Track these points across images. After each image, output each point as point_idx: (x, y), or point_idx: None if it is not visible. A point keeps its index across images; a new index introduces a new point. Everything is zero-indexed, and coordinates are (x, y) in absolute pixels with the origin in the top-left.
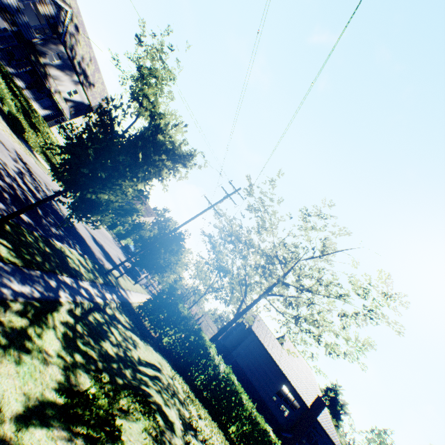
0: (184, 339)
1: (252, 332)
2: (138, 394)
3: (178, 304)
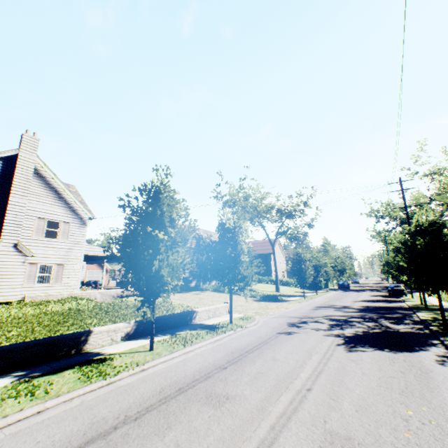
0: None
1: None
2: None
3: None
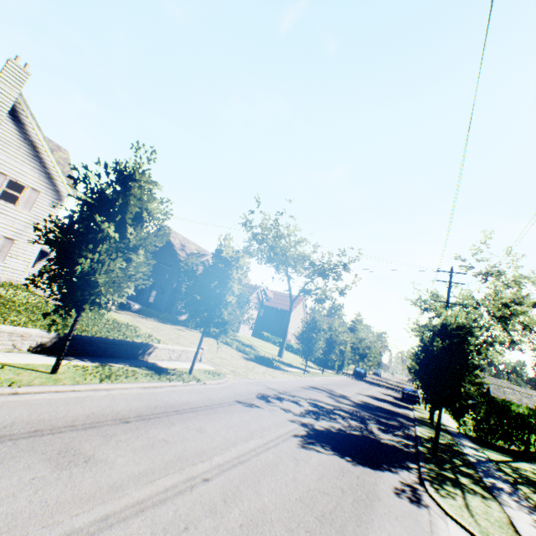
0: None
1: None
2: None
3: (509, 407)
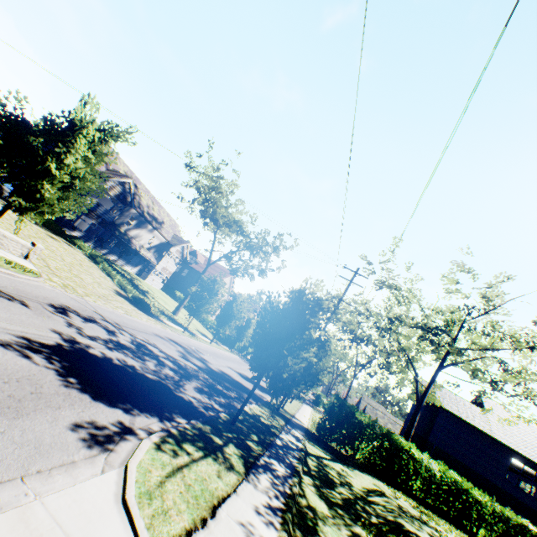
0: (379, 448)
1: (439, 408)
2: (393, 527)
3: (354, 413)
